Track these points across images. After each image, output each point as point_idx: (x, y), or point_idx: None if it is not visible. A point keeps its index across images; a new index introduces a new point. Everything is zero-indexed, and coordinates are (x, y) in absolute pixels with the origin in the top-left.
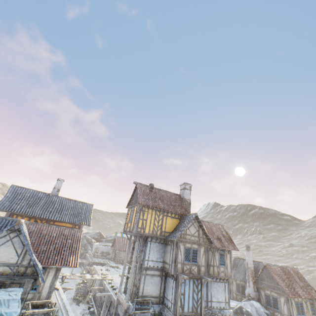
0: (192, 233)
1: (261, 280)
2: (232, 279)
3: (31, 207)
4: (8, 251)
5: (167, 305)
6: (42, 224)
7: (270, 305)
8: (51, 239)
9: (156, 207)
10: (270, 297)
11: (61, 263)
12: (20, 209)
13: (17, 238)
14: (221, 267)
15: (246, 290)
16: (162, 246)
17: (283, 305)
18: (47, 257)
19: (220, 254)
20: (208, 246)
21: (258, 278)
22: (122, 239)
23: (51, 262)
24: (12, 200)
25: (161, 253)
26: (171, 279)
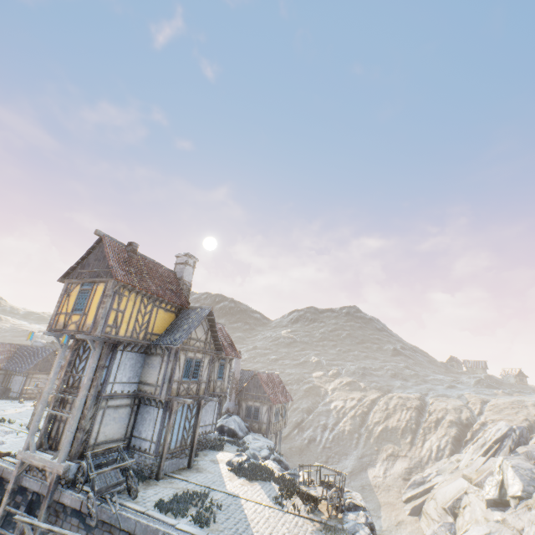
0: (198, 337)
1: (247, 391)
2: None
3: None
4: None
5: (139, 447)
6: None
7: (250, 417)
8: None
9: (147, 291)
10: (253, 408)
11: None
12: None
13: None
14: (218, 382)
15: (226, 405)
16: (141, 357)
17: (264, 414)
18: None
19: (221, 364)
20: (214, 355)
21: (243, 389)
22: None
23: None
24: None
25: (138, 369)
26: (152, 407)
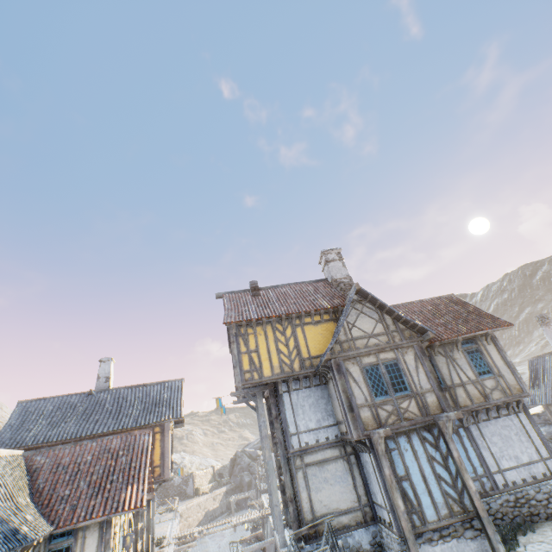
0: (368, 332)
1: None
2: (548, 408)
3: (57, 427)
4: None
5: (383, 520)
6: (61, 447)
7: None
8: (82, 469)
9: (268, 316)
10: None
11: (105, 510)
12: (35, 436)
13: None
14: (485, 381)
15: None
16: (320, 390)
17: None
18: (70, 508)
19: (469, 352)
20: (421, 344)
21: None
22: None
23: (79, 516)
24: (19, 428)
25: (324, 407)
26: (365, 454)
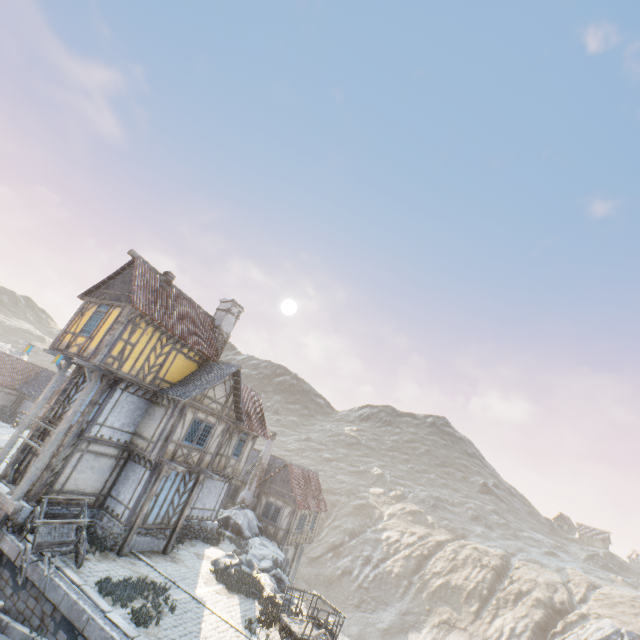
0: (216, 397)
1: (272, 483)
2: None
3: None
4: None
5: (112, 510)
6: None
7: (267, 516)
8: None
9: (168, 328)
10: (273, 506)
11: None
12: None
13: None
14: (232, 459)
15: (242, 493)
16: (144, 404)
17: (285, 518)
18: None
19: (241, 439)
20: (231, 424)
21: (268, 480)
22: None
23: None
24: None
25: (137, 417)
26: (140, 466)
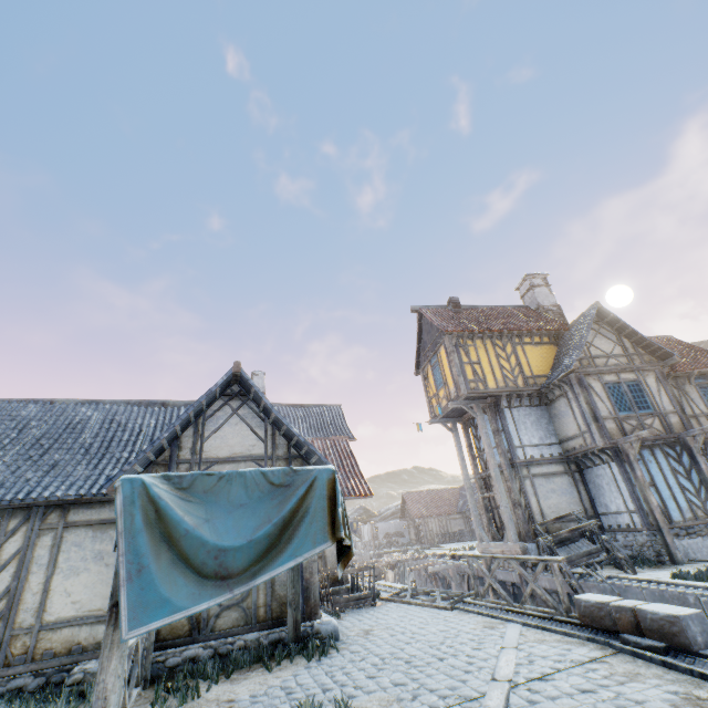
0: (606, 352)
1: None
2: None
3: None
4: (240, 433)
5: (616, 526)
6: None
7: None
8: None
9: (490, 330)
10: None
11: None
12: None
13: (245, 409)
14: None
15: None
16: (540, 411)
17: None
18: None
19: (701, 387)
20: (661, 370)
21: None
22: (418, 495)
23: None
24: None
25: (546, 426)
26: (599, 467)
